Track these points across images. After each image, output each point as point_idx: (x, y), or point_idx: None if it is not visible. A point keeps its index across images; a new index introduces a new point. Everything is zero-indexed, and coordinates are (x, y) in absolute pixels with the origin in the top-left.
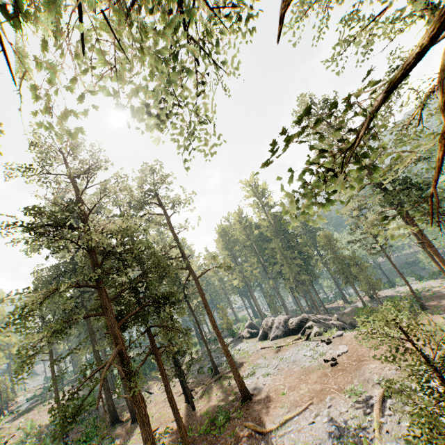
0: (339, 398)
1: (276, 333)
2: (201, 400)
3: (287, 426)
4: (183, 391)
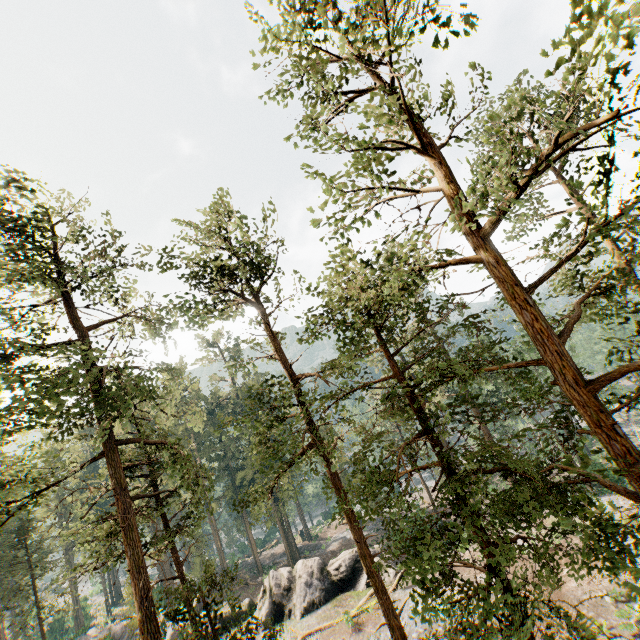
0: None
1: (310, 597)
2: None
3: None
4: None
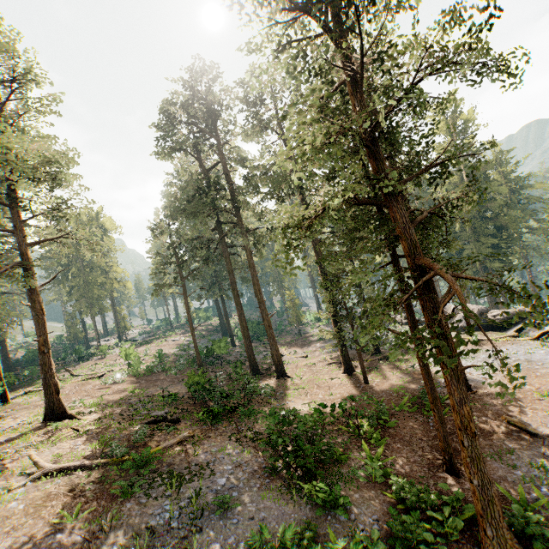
0: None
1: (463, 324)
2: (371, 376)
3: None
4: (343, 360)
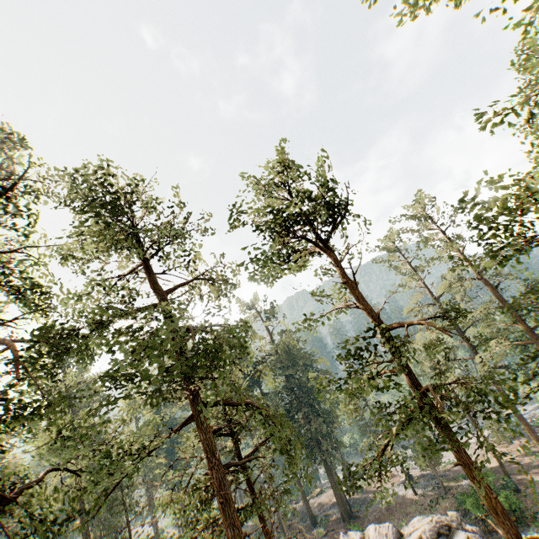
0: None
1: None
2: None
3: None
4: None
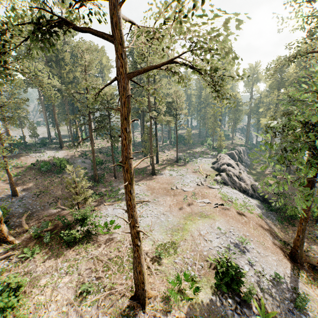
0: (148, 193)
1: (214, 166)
2: (156, 165)
3: (135, 186)
4: (156, 158)
